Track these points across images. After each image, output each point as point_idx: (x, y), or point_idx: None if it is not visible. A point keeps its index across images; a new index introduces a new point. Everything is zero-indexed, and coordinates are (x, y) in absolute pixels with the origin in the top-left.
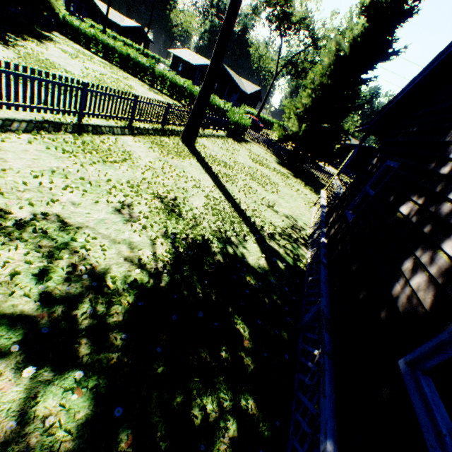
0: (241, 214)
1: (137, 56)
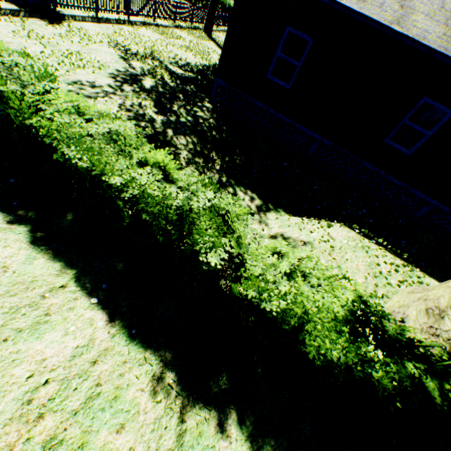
0: None
1: None
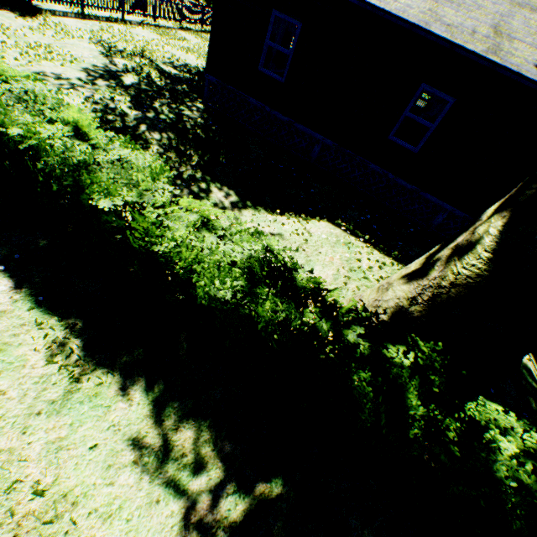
0: None
1: None
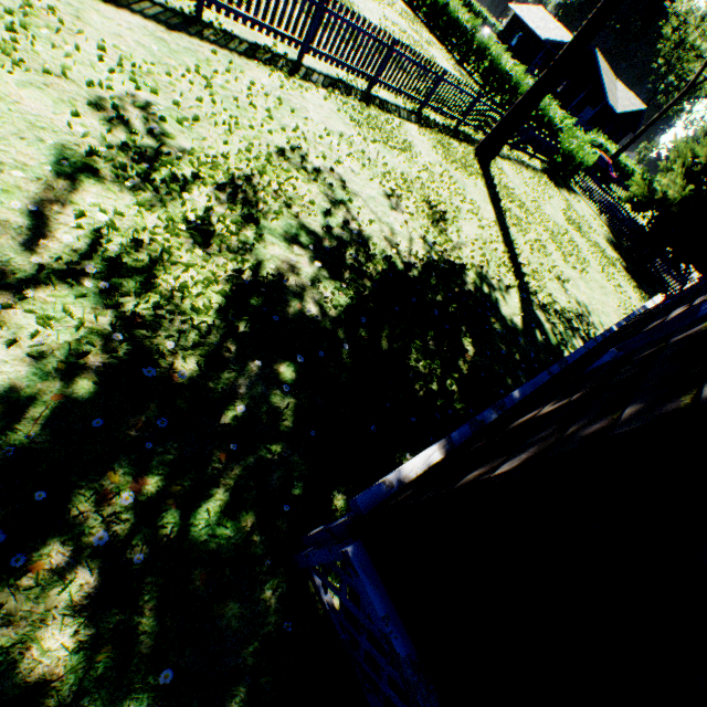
0: (515, 266)
1: (457, 9)
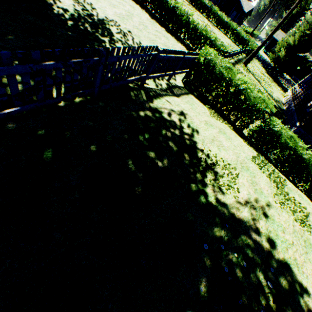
0: (269, 94)
1: None
